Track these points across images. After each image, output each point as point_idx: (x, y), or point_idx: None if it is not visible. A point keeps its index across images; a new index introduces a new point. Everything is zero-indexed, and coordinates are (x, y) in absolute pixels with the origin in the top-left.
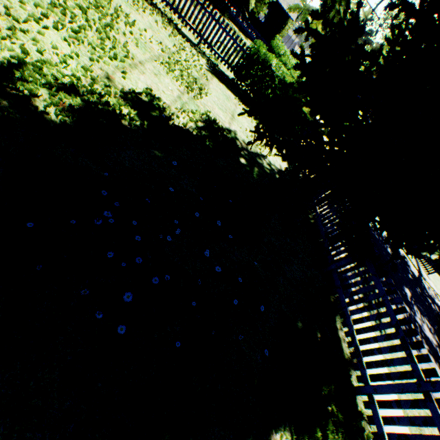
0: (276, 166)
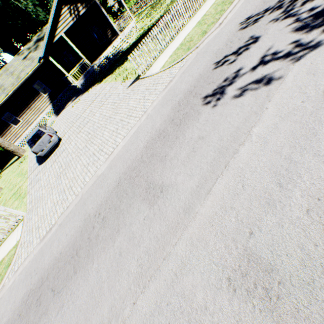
0: None
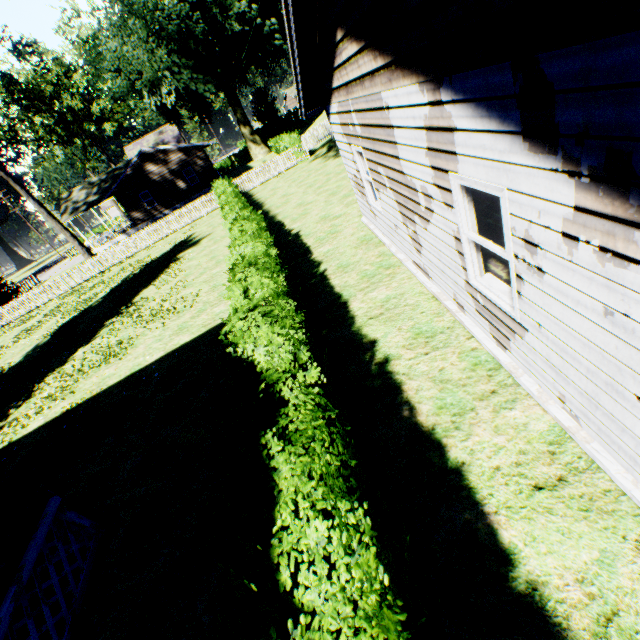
0: None
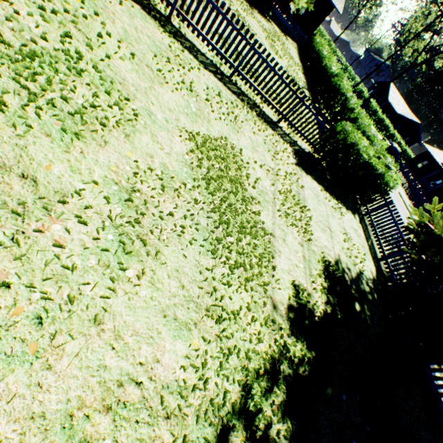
0: (370, 277)
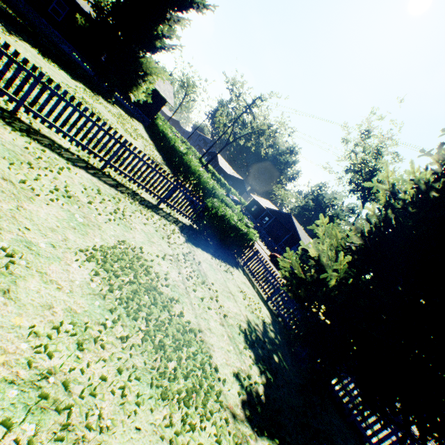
0: (269, 321)
